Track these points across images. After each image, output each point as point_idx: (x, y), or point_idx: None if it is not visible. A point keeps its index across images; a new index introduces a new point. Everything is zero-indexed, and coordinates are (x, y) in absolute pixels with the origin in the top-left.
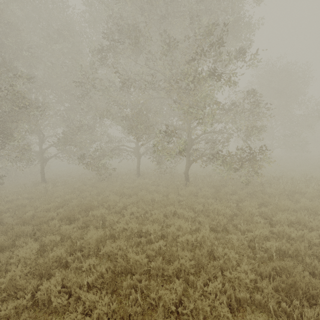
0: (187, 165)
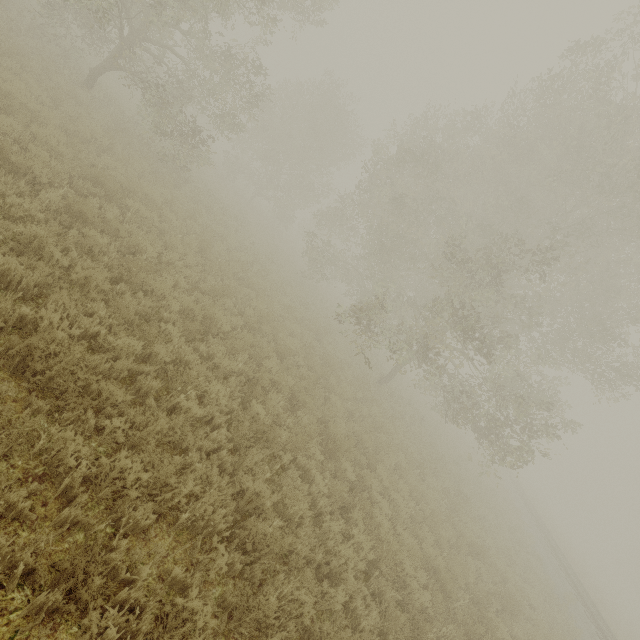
0: (107, 63)
